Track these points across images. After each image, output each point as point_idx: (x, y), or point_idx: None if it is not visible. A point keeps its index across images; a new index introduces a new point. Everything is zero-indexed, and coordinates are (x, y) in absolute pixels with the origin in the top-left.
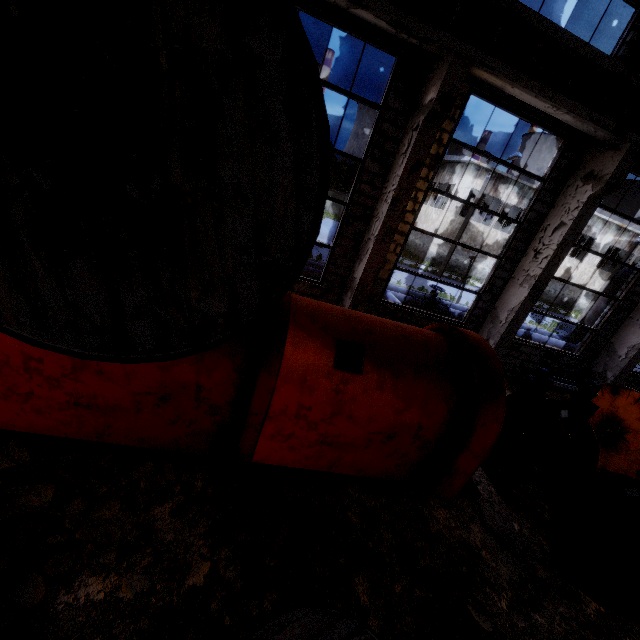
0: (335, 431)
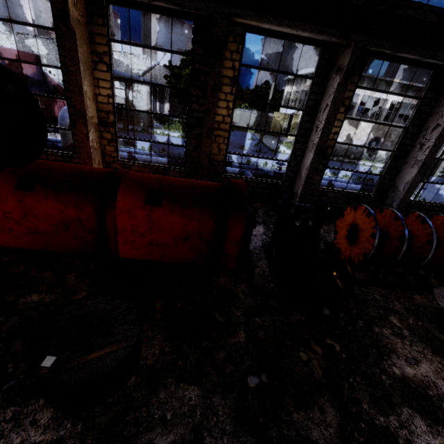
0: (155, 238)
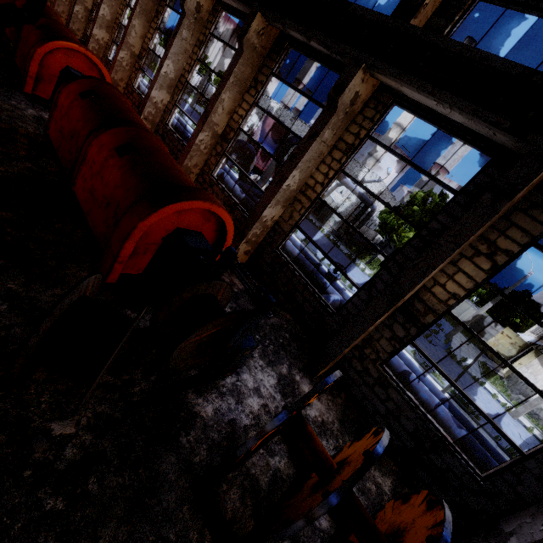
0: (96, 186)
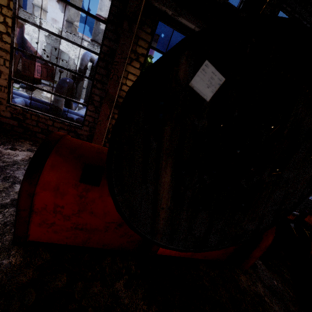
0: None
